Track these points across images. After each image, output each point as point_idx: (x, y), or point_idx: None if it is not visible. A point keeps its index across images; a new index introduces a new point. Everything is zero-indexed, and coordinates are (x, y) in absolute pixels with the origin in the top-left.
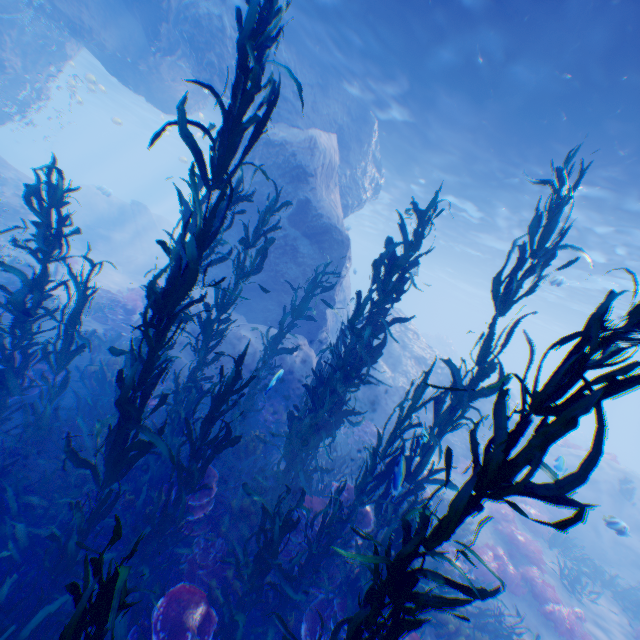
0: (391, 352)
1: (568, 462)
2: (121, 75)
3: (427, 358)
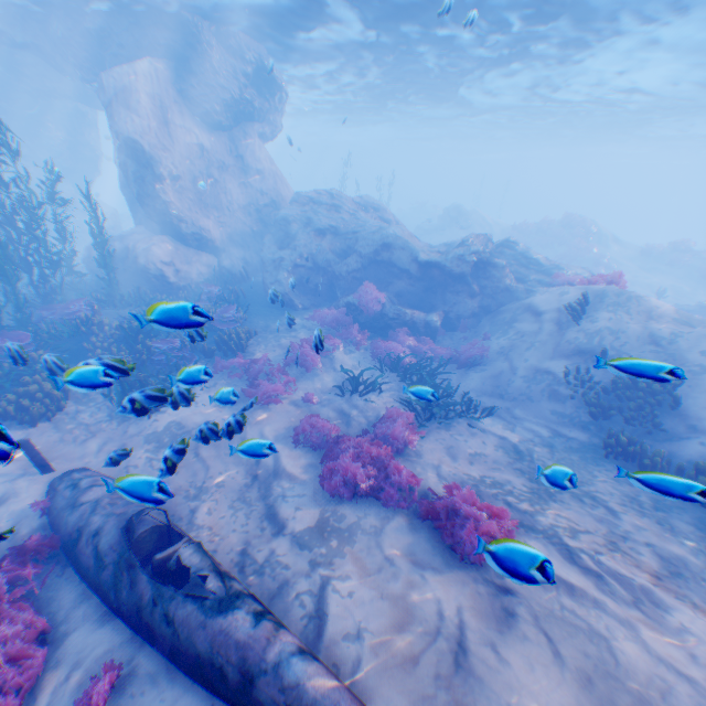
0: (288, 232)
1: (527, 299)
2: (98, 107)
3: (341, 228)
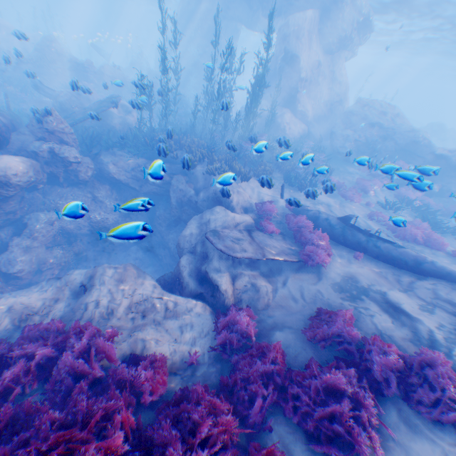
0: (351, 121)
1: None
2: (250, 28)
3: (384, 125)
